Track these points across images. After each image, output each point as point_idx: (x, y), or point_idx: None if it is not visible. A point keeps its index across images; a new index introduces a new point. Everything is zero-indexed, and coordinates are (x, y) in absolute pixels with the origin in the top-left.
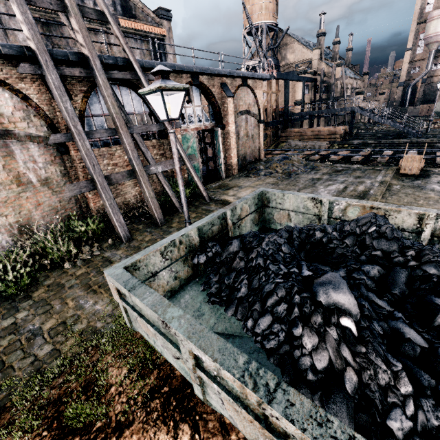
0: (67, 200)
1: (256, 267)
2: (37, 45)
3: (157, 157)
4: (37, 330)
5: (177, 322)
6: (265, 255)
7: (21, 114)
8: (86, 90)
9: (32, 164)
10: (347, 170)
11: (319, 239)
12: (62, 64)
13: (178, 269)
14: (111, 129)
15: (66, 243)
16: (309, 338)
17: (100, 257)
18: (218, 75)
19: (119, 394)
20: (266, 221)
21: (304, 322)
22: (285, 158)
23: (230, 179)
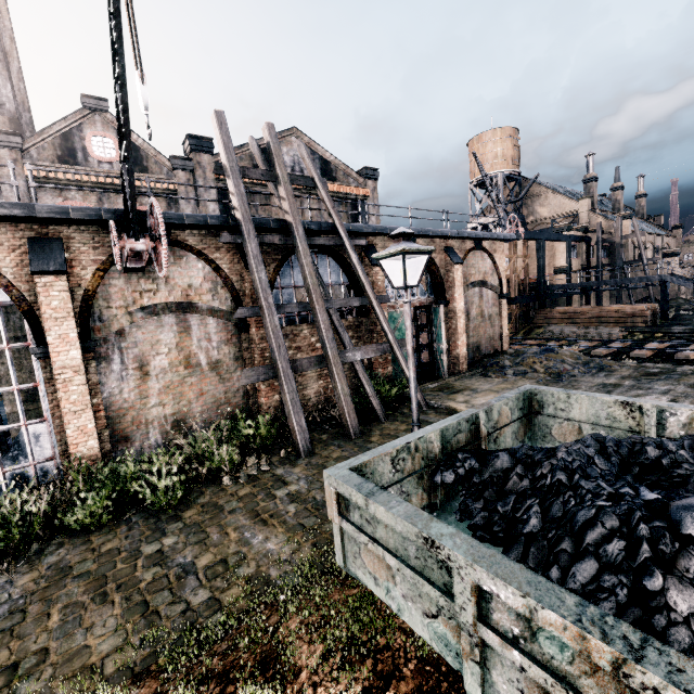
0: (234, 391)
1: (555, 486)
2: (243, 215)
3: (352, 341)
4: (189, 565)
5: (450, 540)
6: (568, 468)
7: (209, 285)
8: (280, 259)
9: (206, 343)
10: (670, 373)
11: (654, 460)
12: (260, 233)
13: (409, 491)
14: (304, 303)
15: (230, 447)
16: (679, 593)
17: (270, 474)
18: (441, 238)
19: (314, 685)
20: (537, 438)
21: (664, 570)
22: (548, 350)
23: (456, 377)
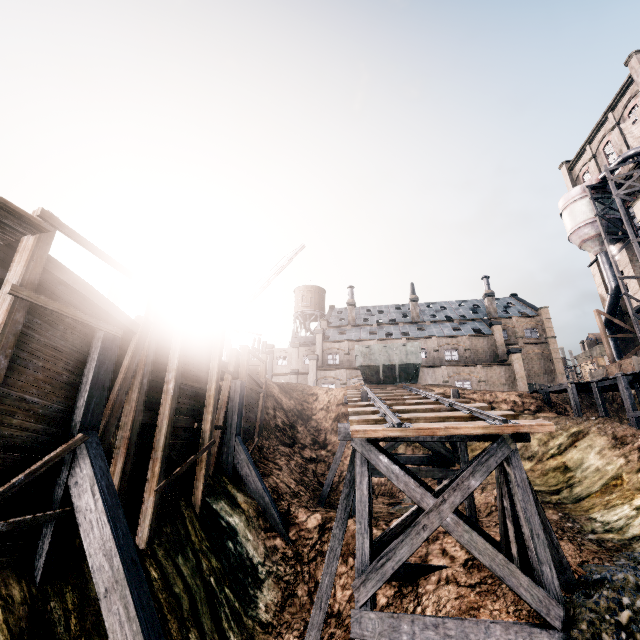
0: None
1: None
2: None
3: None
4: None
5: None
6: None
7: None
8: None
9: None
10: None
11: None
12: None
13: None
14: None
15: None
16: None
17: None
18: None
19: None
20: None
21: None
22: None
23: None
